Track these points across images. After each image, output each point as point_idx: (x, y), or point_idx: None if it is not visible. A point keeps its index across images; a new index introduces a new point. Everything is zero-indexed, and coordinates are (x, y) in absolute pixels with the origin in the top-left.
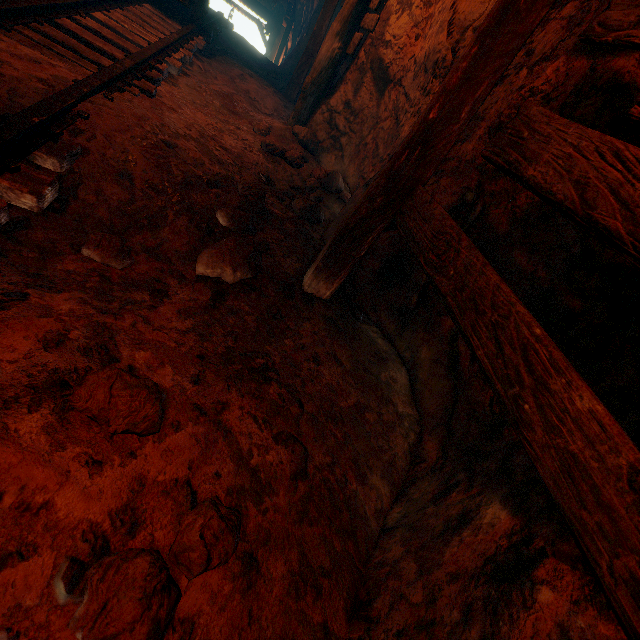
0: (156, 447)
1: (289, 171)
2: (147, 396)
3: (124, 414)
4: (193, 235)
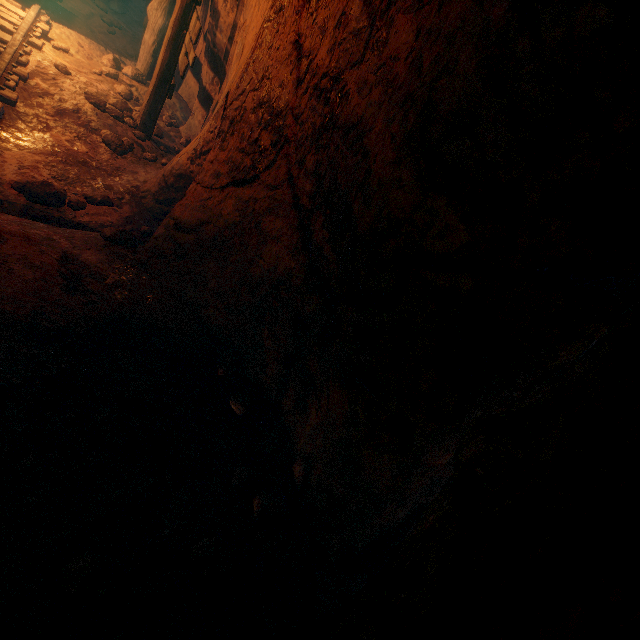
0: (107, 15)
1: (139, 0)
2: (105, 5)
3: (102, 6)
4: (106, 0)
